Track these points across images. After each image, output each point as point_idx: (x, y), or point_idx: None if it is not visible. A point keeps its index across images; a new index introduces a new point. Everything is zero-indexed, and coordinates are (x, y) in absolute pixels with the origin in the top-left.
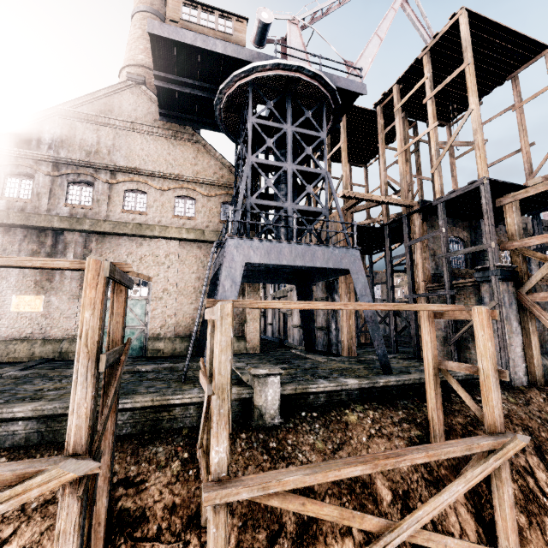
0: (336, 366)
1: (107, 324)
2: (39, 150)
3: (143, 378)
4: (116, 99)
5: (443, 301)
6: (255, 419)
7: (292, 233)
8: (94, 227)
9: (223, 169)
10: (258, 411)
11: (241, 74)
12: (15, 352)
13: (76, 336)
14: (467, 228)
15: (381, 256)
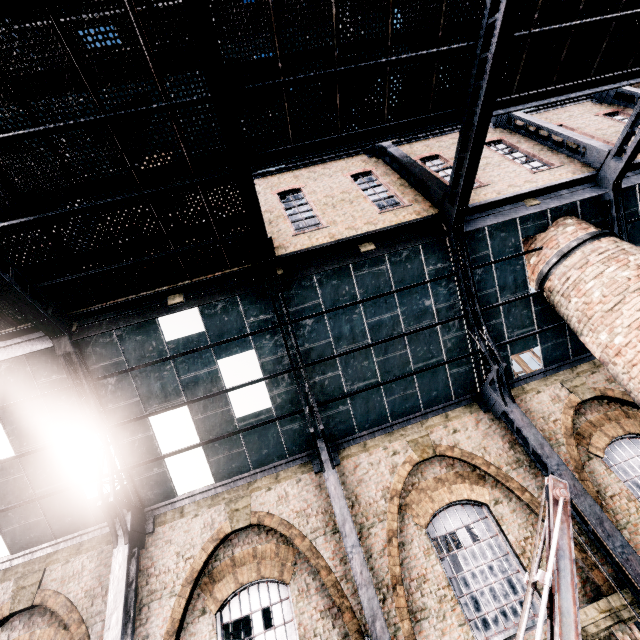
0: None
1: None
2: None
3: None
4: None
5: None
6: None
7: None
8: None
9: None
10: None
11: None
12: None
13: None
14: None
15: None
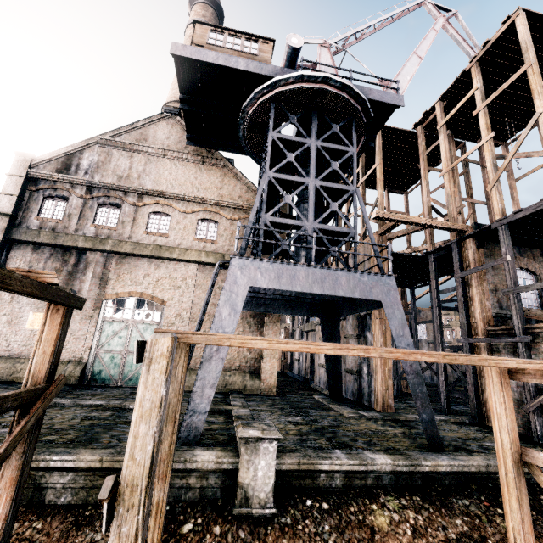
0: (365, 427)
1: (115, 349)
2: (77, 175)
3: (120, 420)
4: (151, 129)
5: (512, 350)
6: (237, 505)
7: (312, 255)
8: (116, 247)
9: (249, 192)
10: (242, 492)
11: (264, 90)
12: (21, 371)
13: (83, 358)
14: (538, 258)
15: (425, 291)
